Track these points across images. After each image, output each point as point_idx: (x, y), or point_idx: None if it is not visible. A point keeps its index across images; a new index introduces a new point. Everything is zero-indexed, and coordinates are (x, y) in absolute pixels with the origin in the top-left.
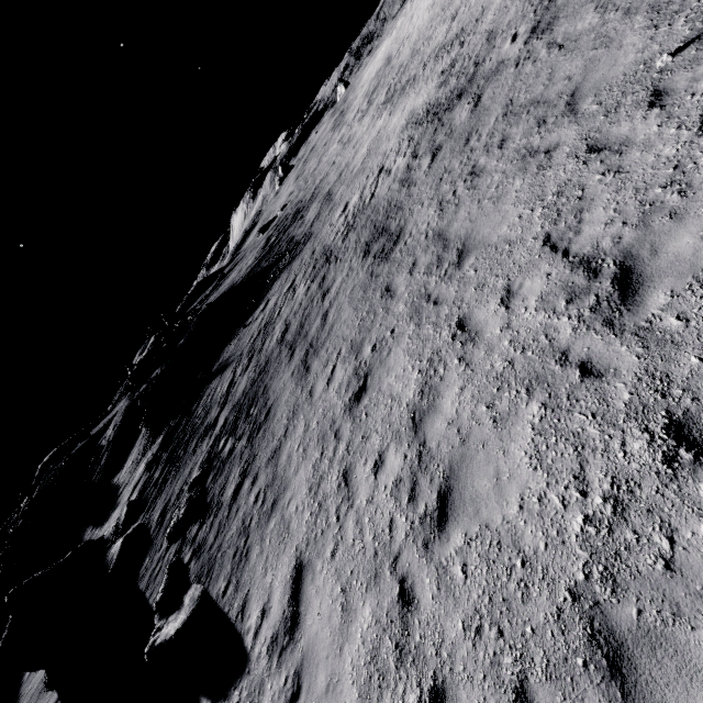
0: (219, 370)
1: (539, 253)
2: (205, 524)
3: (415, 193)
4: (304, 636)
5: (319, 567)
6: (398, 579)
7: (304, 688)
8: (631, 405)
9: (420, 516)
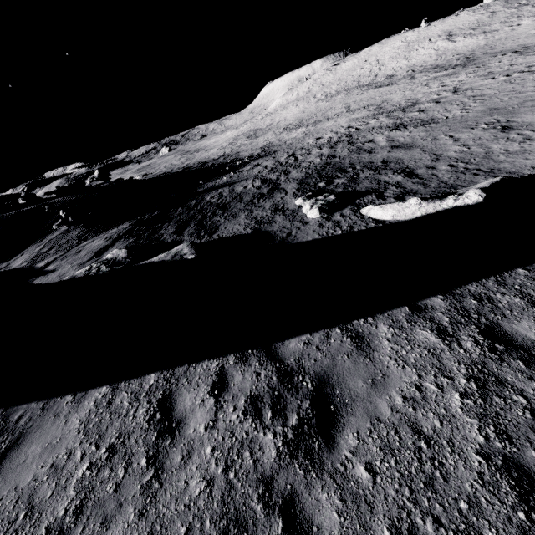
0: (217, 187)
1: None
2: (388, 190)
3: (424, 115)
4: None
5: None
6: None
7: None
8: None
9: None
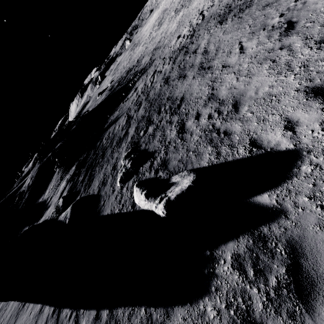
0: (111, 124)
1: None
2: (158, 156)
3: None
4: None
5: None
6: None
7: None
8: None
9: None
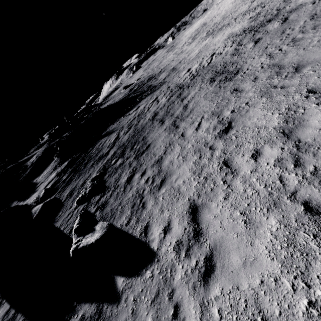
0: (106, 134)
1: None
2: (106, 195)
3: (246, 56)
4: (210, 239)
5: (213, 205)
6: (300, 203)
7: (218, 265)
8: None
9: (310, 172)
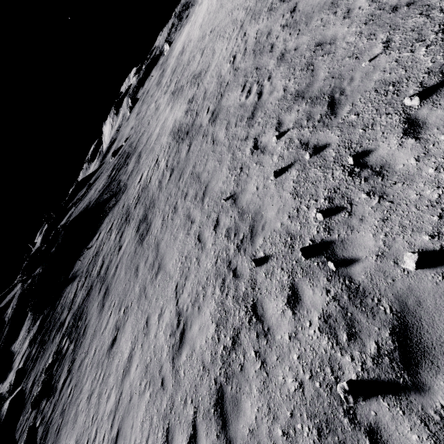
0: (71, 279)
1: (173, 294)
2: (49, 401)
3: (160, 199)
4: None
5: None
6: None
7: None
8: (164, 412)
9: (111, 438)
